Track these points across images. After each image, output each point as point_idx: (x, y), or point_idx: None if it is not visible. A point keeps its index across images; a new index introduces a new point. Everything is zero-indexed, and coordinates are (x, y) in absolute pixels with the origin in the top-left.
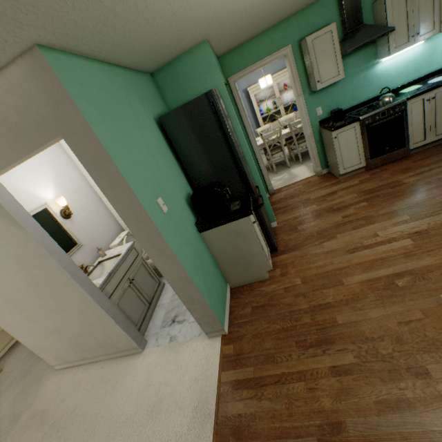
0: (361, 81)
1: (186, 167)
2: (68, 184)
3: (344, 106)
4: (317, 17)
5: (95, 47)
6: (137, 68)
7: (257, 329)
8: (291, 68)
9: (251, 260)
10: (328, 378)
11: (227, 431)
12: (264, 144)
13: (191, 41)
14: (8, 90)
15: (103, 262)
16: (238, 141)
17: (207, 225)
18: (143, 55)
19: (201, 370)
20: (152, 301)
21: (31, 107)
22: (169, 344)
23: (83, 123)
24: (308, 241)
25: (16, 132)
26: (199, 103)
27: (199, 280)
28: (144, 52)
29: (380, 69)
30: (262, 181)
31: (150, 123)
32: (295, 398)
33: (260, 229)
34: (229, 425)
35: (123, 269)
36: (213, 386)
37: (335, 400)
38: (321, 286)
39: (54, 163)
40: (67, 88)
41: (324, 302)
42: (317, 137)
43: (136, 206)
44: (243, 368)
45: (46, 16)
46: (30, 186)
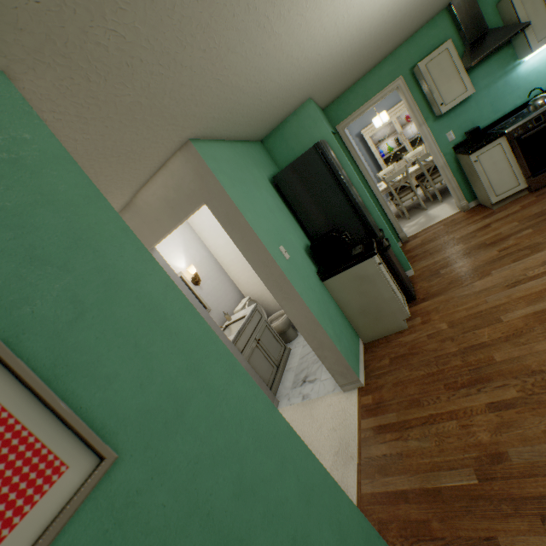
0: (501, 90)
1: (302, 219)
2: (195, 255)
3: (483, 122)
4: (428, 40)
5: (222, 131)
6: (250, 139)
7: (398, 377)
8: (406, 99)
9: (382, 308)
10: (485, 414)
11: (372, 469)
12: (388, 188)
13: (295, 103)
14: (169, 175)
15: (230, 325)
16: (353, 186)
17: (329, 273)
18: (256, 127)
19: (338, 421)
20: (280, 365)
21: (184, 185)
22: (302, 402)
23: (220, 189)
24: (454, 284)
25: (173, 206)
26: (308, 156)
27: (327, 325)
28: (256, 124)
29: (524, 70)
30: (389, 228)
31: (265, 184)
32: (446, 435)
33: (389, 274)
34: (373, 464)
35: (249, 329)
36: (352, 433)
37: (495, 434)
38: (473, 327)
39: (183, 237)
40: (208, 165)
41: (477, 343)
42: (453, 165)
43: (262, 252)
44: (384, 414)
45: (199, 119)
46: (168, 258)
